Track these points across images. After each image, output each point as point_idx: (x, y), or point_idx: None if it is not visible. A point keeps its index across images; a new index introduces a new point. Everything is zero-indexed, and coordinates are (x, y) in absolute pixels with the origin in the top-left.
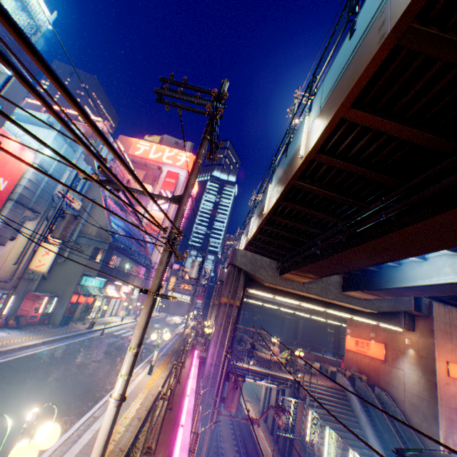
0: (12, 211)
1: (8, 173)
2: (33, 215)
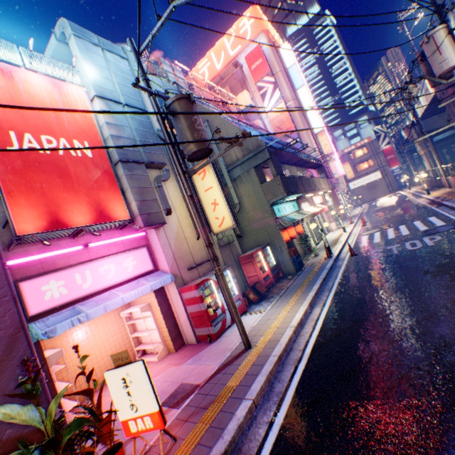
0: (130, 178)
1: (76, 131)
2: (161, 174)
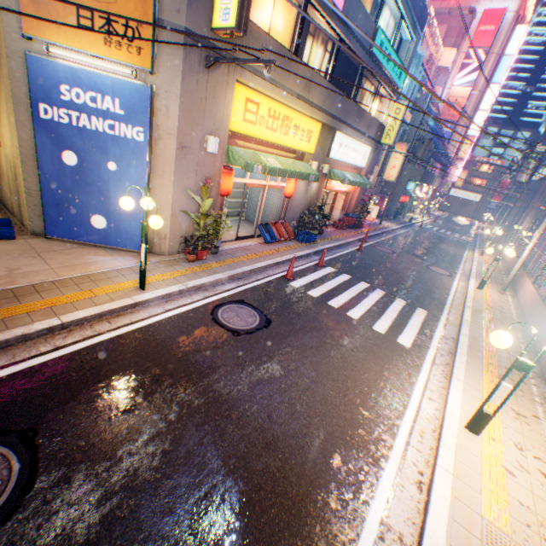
0: None
1: None
2: None
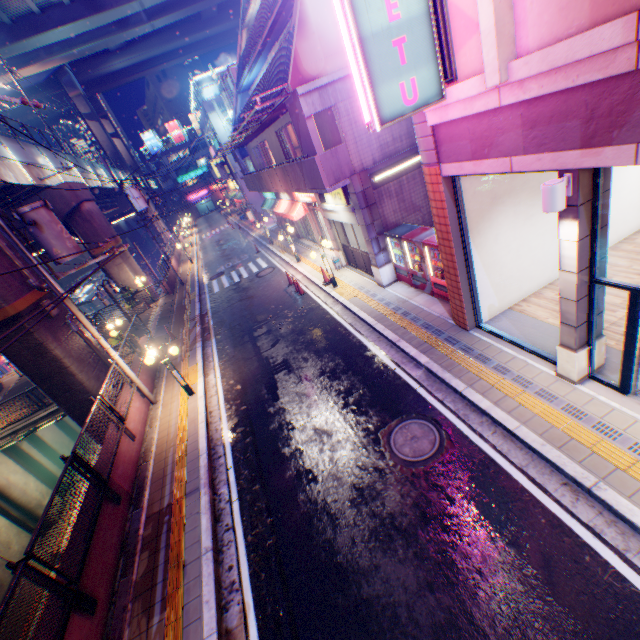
0: None
1: None
2: None
